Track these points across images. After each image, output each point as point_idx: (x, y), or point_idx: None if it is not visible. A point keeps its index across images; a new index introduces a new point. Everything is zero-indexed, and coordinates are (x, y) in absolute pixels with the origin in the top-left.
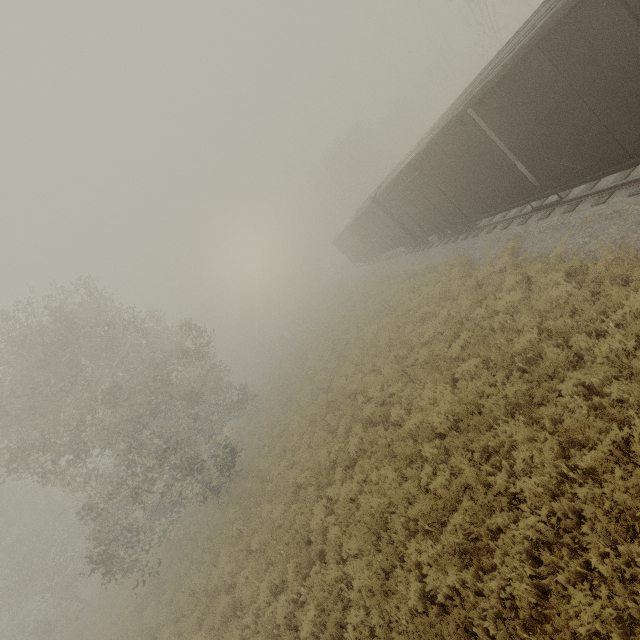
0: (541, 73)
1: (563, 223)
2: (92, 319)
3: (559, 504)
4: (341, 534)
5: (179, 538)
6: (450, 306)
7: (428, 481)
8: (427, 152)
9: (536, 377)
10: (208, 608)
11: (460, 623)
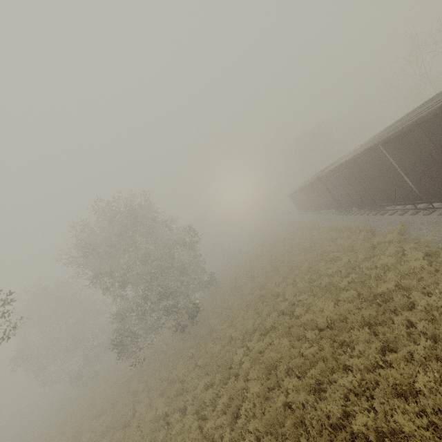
0: (420, 138)
1: (437, 221)
2: (144, 215)
3: (369, 375)
4: (250, 367)
5: (156, 350)
6: (351, 256)
7: (305, 351)
8: (353, 160)
9: (383, 309)
10: (167, 389)
11: (299, 416)
